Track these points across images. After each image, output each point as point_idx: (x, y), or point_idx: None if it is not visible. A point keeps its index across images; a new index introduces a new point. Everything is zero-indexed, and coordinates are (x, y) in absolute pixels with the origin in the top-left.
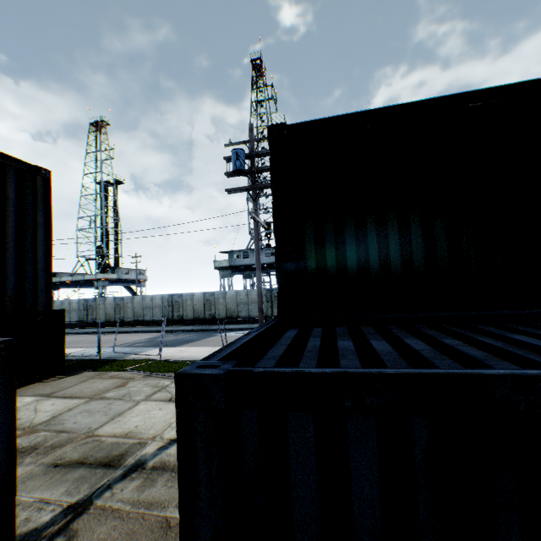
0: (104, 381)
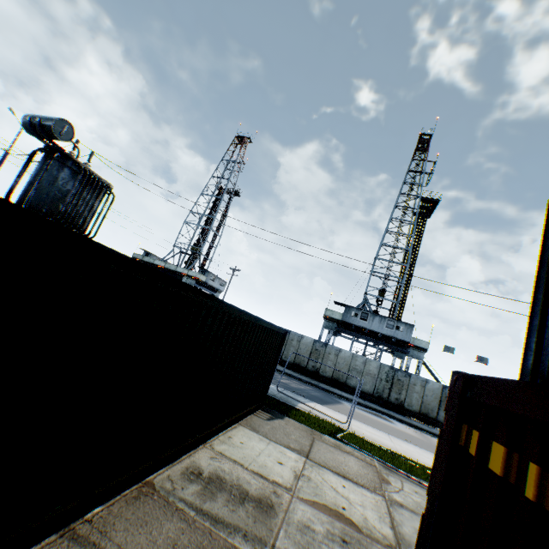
0: (341, 453)
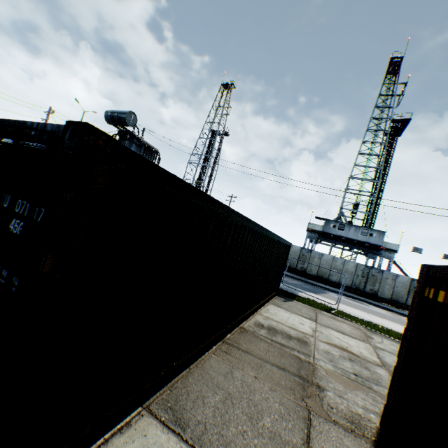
0: (337, 322)
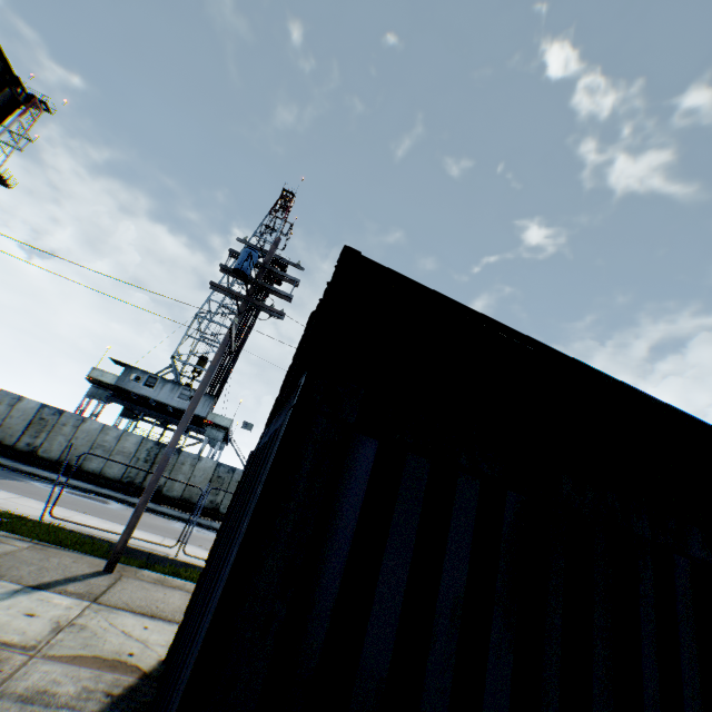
0: None
